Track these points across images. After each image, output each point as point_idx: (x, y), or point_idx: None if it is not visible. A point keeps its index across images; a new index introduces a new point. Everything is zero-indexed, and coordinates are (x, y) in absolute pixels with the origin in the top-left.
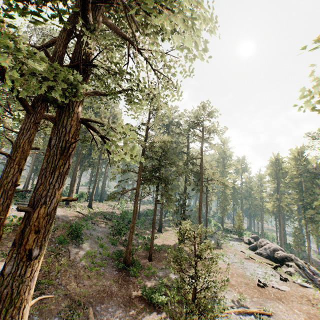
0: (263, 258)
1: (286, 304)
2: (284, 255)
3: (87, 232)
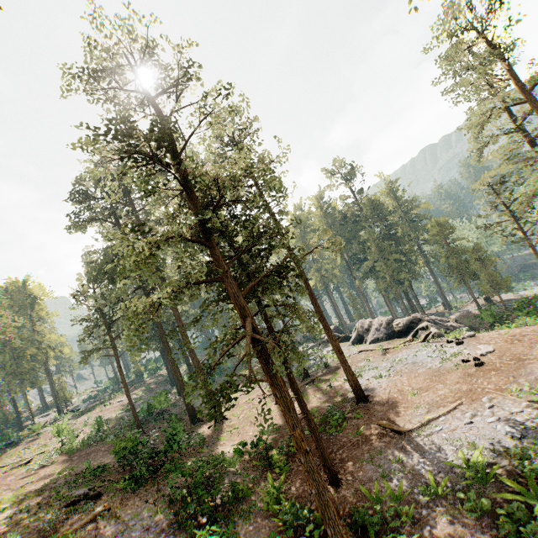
0: (387, 342)
1: (537, 359)
2: (408, 321)
3: None
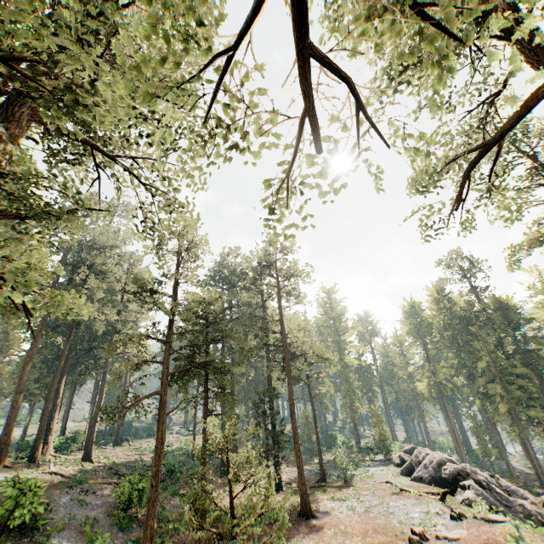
0: (425, 486)
1: None
2: (454, 470)
3: (65, 513)
